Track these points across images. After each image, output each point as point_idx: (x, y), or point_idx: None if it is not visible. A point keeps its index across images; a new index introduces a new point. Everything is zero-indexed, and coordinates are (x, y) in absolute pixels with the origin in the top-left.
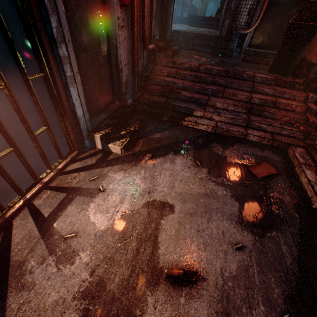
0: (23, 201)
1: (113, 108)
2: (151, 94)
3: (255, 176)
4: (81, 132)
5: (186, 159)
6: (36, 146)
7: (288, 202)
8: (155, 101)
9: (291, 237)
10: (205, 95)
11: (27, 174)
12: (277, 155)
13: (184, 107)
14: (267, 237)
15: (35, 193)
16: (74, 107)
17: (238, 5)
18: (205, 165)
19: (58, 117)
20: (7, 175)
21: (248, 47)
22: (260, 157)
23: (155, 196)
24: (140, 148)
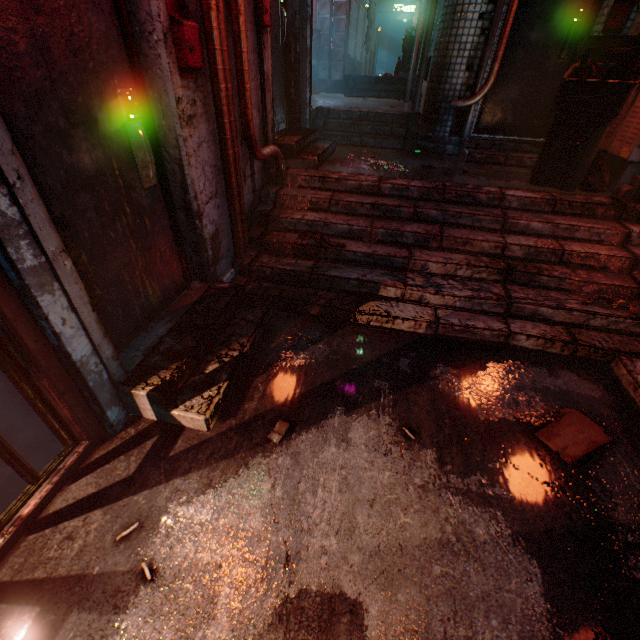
0: None
1: (186, 300)
2: (277, 253)
3: (558, 456)
4: (92, 396)
5: (377, 424)
6: None
7: None
8: (288, 270)
9: None
10: (401, 247)
11: None
12: (592, 382)
13: (355, 279)
14: None
15: None
16: (58, 342)
17: (446, 51)
18: (427, 437)
19: (11, 377)
20: None
21: (474, 132)
22: (555, 393)
23: (306, 576)
24: (259, 404)
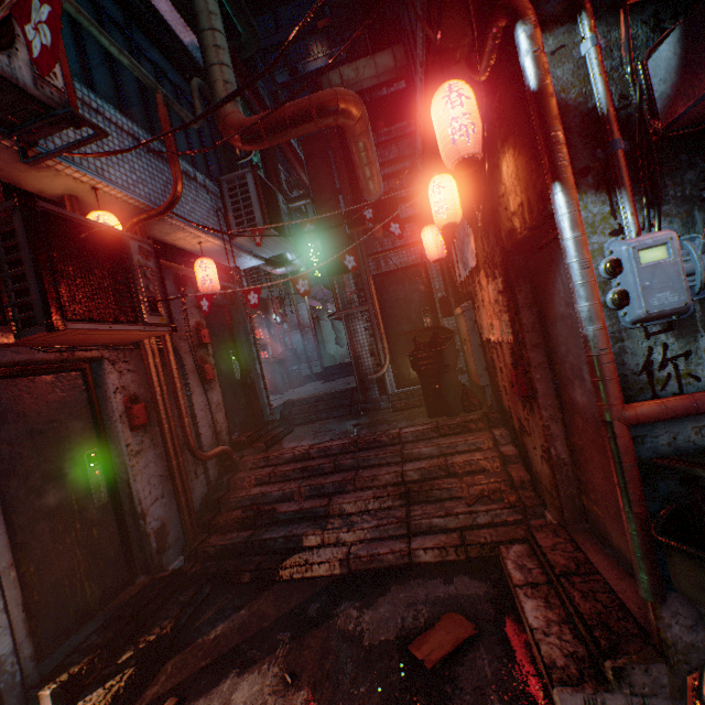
0: None
1: (126, 596)
2: (224, 530)
3: (424, 663)
4: (0, 700)
5: (264, 677)
6: None
7: None
8: (228, 543)
9: None
10: (325, 497)
11: None
12: (482, 579)
13: (282, 536)
14: None
15: None
16: None
17: (355, 349)
18: (306, 678)
19: None
20: None
21: (399, 388)
22: (443, 600)
23: None
24: (161, 686)
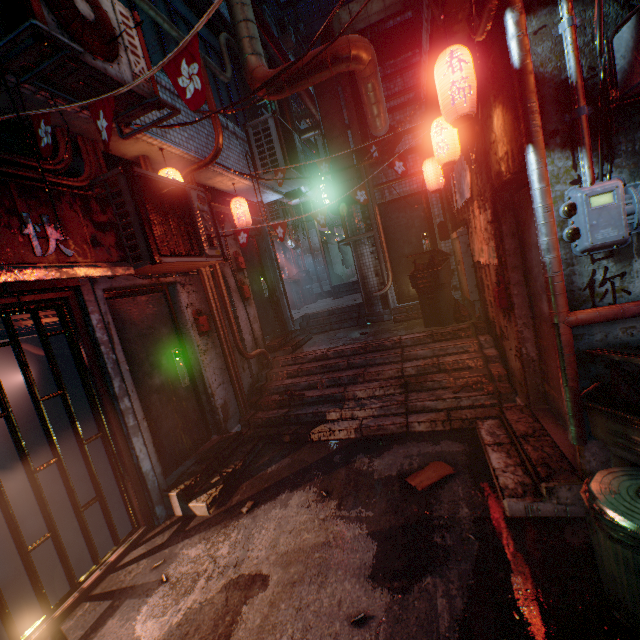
0: (47, 625)
1: (207, 446)
2: (267, 409)
3: (416, 488)
4: (149, 494)
5: (307, 493)
6: (81, 527)
7: (464, 518)
8: (271, 417)
9: (458, 578)
10: (341, 386)
11: (65, 581)
12: (461, 442)
13: (310, 412)
14: (414, 590)
15: (68, 610)
16: (138, 461)
17: (361, 271)
18: (336, 494)
19: (117, 479)
20: (35, 574)
21: (400, 303)
22: (431, 454)
23: (244, 568)
24: (241, 496)
